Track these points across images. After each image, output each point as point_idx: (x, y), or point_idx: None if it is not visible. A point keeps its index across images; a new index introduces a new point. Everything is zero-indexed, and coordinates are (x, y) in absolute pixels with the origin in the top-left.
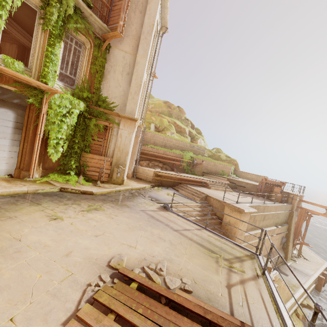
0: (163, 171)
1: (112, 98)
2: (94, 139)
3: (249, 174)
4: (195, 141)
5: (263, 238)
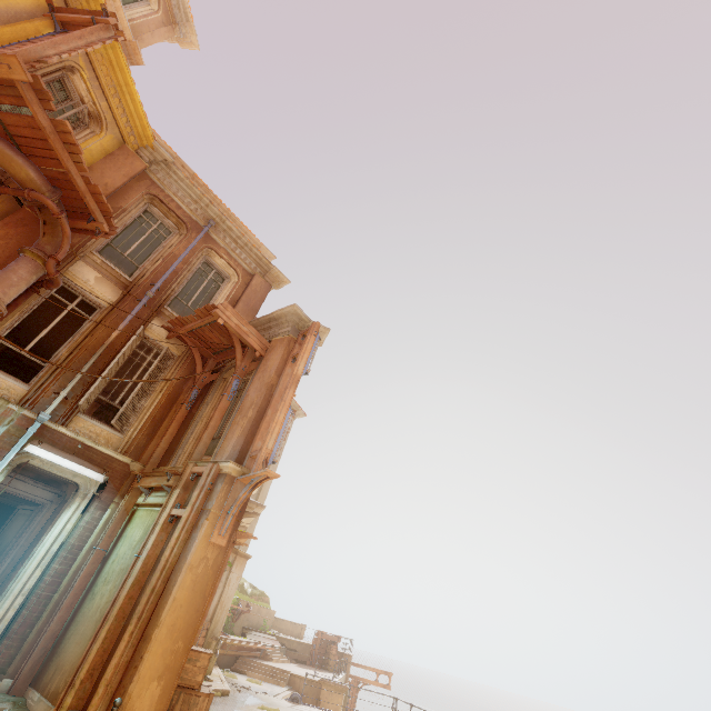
0: None
1: None
2: None
3: (284, 622)
4: None
5: (396, 707)
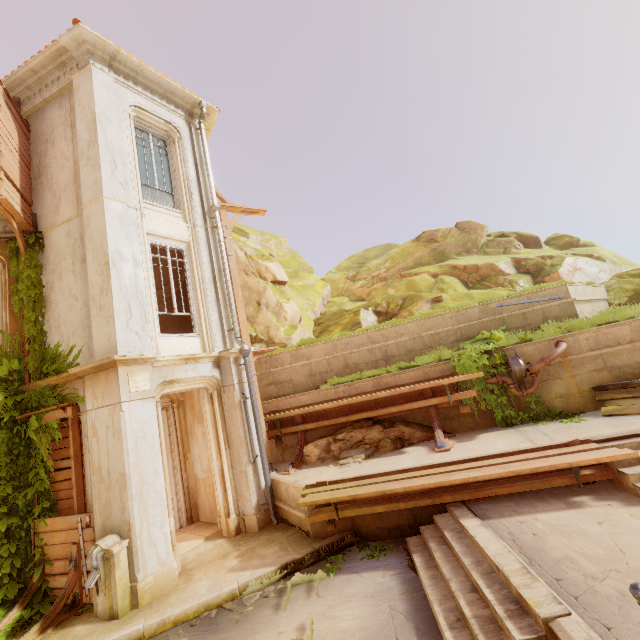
0: (366, 464)
1: (70, 338)
2: (60, 466)
3: None
4: (550, 275)
5: None
